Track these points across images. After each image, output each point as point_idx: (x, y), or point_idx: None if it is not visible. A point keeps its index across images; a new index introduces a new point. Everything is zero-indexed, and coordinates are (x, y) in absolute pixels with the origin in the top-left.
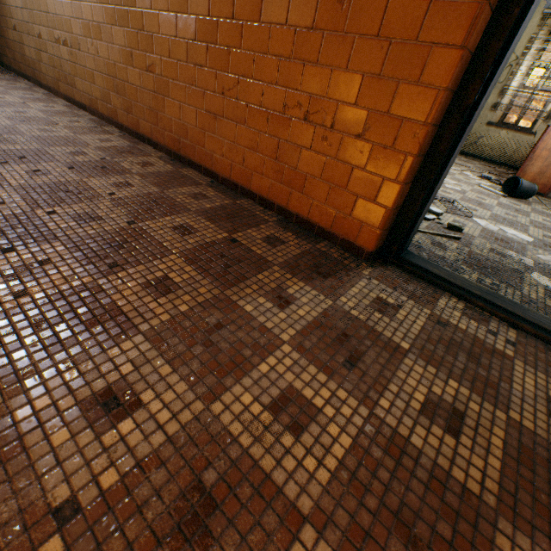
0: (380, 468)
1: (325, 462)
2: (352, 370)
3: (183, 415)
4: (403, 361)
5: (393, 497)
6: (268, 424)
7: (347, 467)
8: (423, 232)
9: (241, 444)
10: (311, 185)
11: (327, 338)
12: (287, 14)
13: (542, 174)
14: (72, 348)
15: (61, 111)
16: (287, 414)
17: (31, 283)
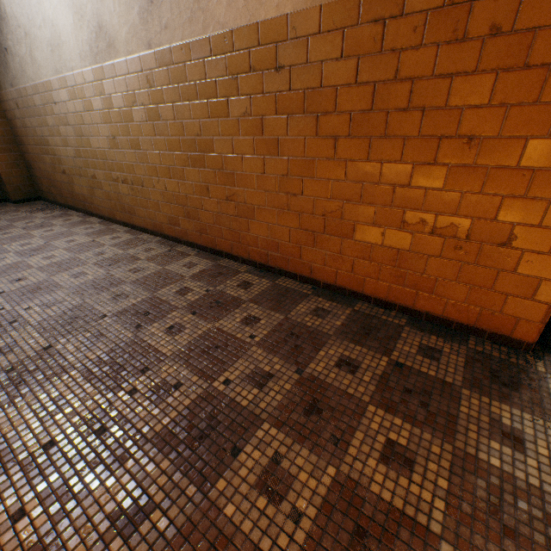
0: None
1: None
2: None
3: None
4: None
5: None
6: None
7: None
8: None
9: None
10: (443, 287)
11: None
12: (400, 153)
13: None
14: None
15: (128, 240)
16: None
17: (292, 495)
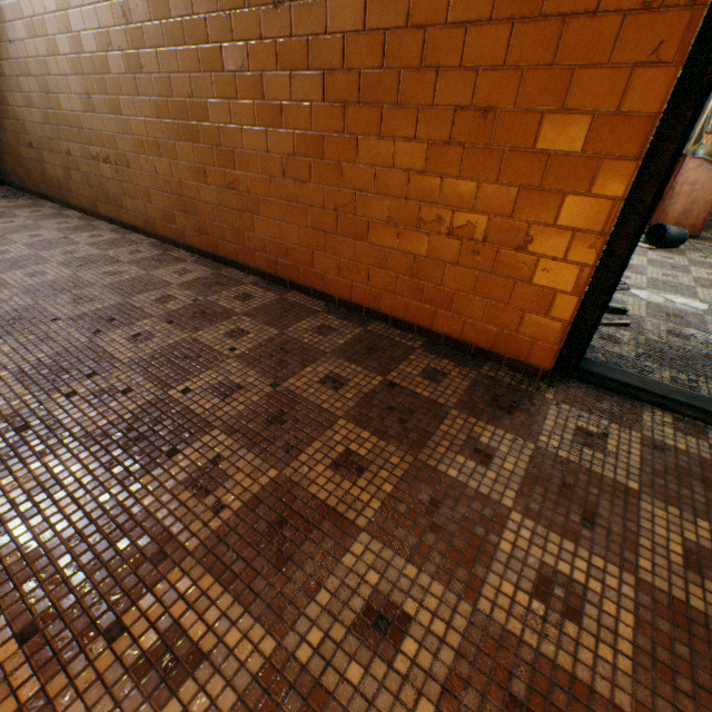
0: (675, 643)
1: (619, 648)
2: (594, 529)
3: (456, 621)
4: (640, 506)
5: (702, 674)
6: (543, 615)
7: (642, 649)
8: None
9: (528, 644)
10: (462, 302)
11: (550, 494)
12: (415, 128)
13: (688, 212)
14: (305, 563)
15: (112, 240)
16: (555, 598)
17: (220, 491)
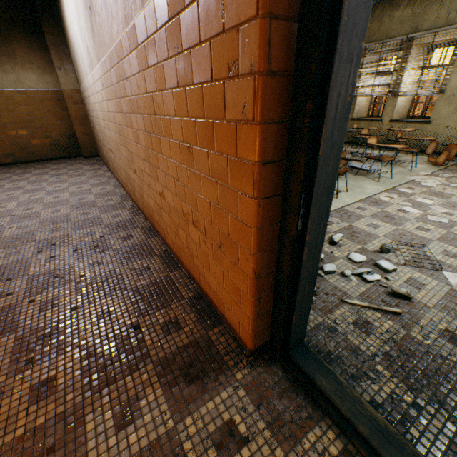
0: None
1: None
2: None
3: None
4: None
5: None
6: None
7: None
8: (351, 303)
9: None
10: (207, 274)
11: None
12: (170, 152)
13: None
14: None
15: (108, 191)
16: None
17: None
